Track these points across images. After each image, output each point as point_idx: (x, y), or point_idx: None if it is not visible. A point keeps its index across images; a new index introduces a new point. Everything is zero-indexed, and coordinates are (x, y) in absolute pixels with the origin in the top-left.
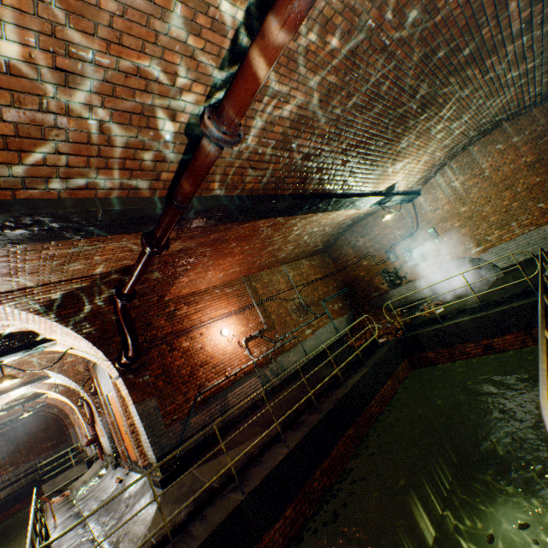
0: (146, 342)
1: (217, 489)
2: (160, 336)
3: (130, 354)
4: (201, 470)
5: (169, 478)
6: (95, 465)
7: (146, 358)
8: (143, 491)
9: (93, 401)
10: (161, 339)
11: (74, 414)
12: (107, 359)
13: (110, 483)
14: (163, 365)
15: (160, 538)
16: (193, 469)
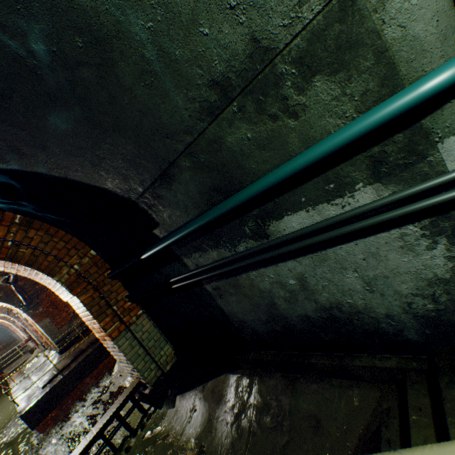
0: (36, 293)
1: (85, 349)
2: (46, 286)
3: (25, 304)
4: (81, 343)
5: (64, 349)
6: (35, 352)
7: (39, 300)
8: (55, 357)
9: (19, 320)
10: (46, 288)
11: (13, 326)
12: (14, 306)
13: (43, 358)
14: (51, 300)
15: (58, 371)
16: (76, 343)
